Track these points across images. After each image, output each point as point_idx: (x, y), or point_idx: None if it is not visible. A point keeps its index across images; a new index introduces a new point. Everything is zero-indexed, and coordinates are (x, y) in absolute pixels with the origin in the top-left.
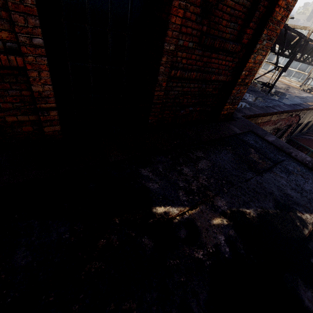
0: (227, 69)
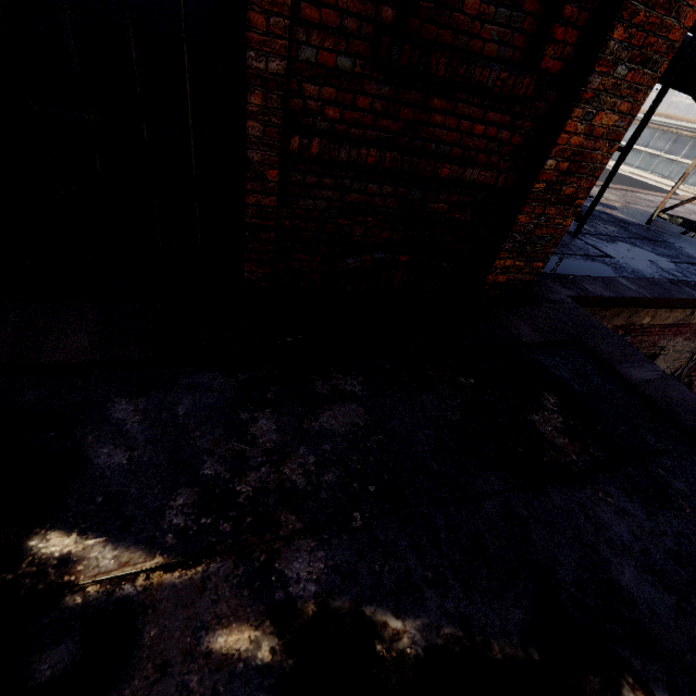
0: (494, 151)
